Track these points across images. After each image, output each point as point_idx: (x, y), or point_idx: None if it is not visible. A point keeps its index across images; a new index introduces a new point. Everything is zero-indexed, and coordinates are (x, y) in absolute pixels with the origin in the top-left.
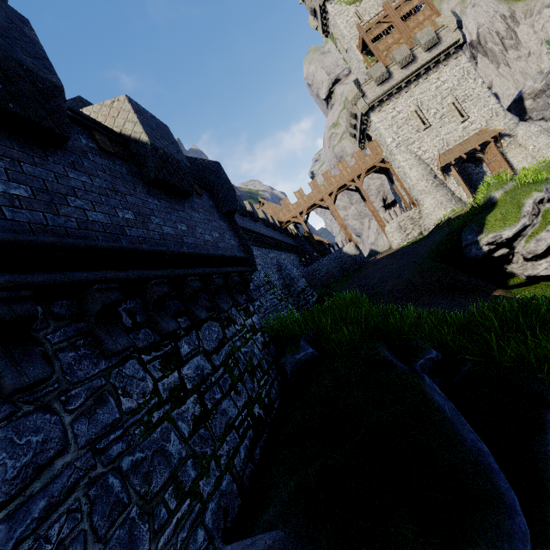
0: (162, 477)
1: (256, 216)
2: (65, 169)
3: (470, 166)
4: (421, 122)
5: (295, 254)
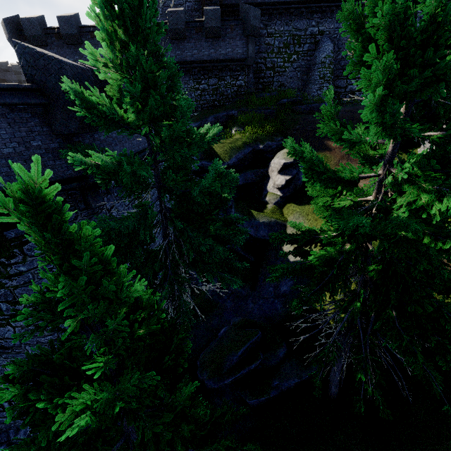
0: (190, 97)
1: None
2: (186, 44)
3: None
4: None
5: None
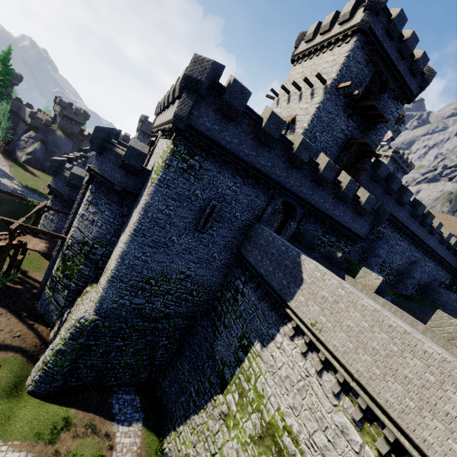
0: None
1: (434, 232)
2: (340, 206)
3: None
4: None
5: (450, 275)
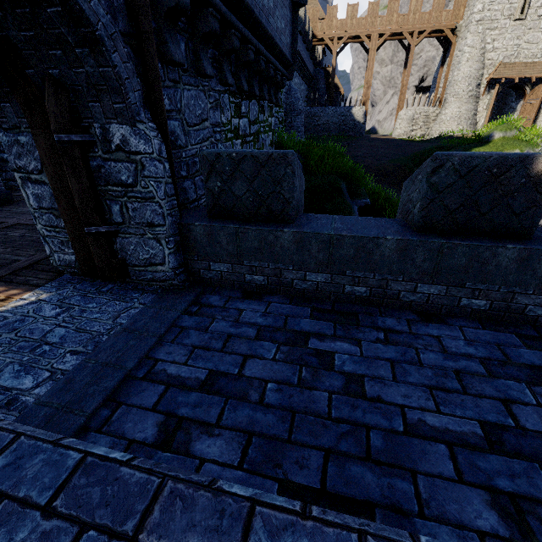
0: None
1: None
2: None
3: (513, 95)
4: (522, 7)
5: (306, 85)
